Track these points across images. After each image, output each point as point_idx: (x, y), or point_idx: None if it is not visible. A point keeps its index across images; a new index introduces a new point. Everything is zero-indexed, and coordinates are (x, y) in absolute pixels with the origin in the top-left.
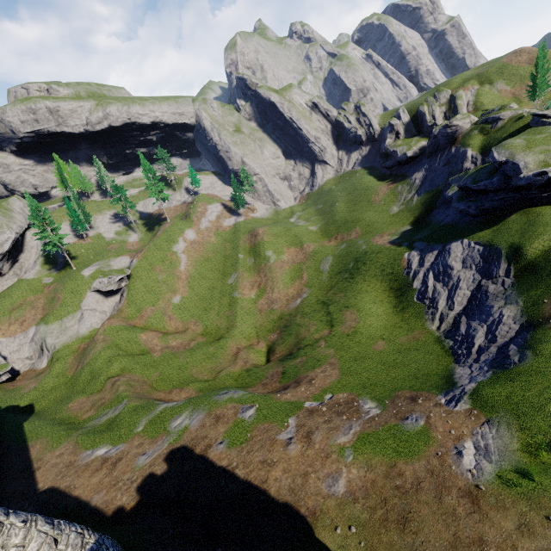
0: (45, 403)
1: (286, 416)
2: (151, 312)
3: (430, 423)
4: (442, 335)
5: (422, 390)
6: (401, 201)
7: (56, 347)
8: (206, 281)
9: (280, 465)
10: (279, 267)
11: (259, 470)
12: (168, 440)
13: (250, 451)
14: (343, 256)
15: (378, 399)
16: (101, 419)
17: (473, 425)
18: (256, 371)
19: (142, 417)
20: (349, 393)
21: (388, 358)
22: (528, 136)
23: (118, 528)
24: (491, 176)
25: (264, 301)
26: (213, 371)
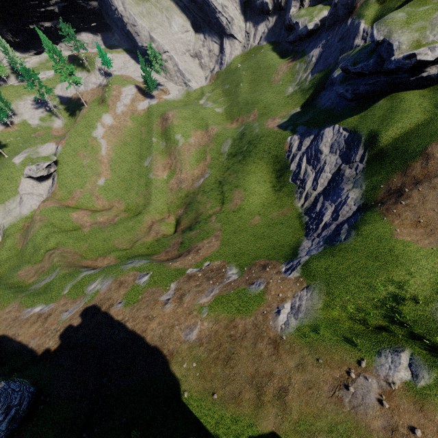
0: (2, 270)
1: (170, 281)
2: (80, 193)
3: (267, 287)
4: (303, 212)
5: (273, 259)
6: (297, 81)
7: (4, 226)
8: (125, 165)
9: (157, 319)
10: (186, 150)
11: (142, 323)
12: (84, 300)
13: (139, 309)
14: (240, 139)
15: (241, 266)
16: (41, 284)
17: (297, 290)
18: (163, 241)
19: (68, 282)
20: (222, 261)
21: (259, 231)
22: (412, 8)
23: (41, 365)
24: (368, 58)
25: (174, 181)
26: (131, 241)
